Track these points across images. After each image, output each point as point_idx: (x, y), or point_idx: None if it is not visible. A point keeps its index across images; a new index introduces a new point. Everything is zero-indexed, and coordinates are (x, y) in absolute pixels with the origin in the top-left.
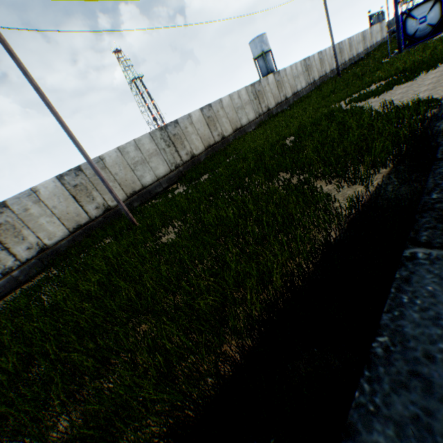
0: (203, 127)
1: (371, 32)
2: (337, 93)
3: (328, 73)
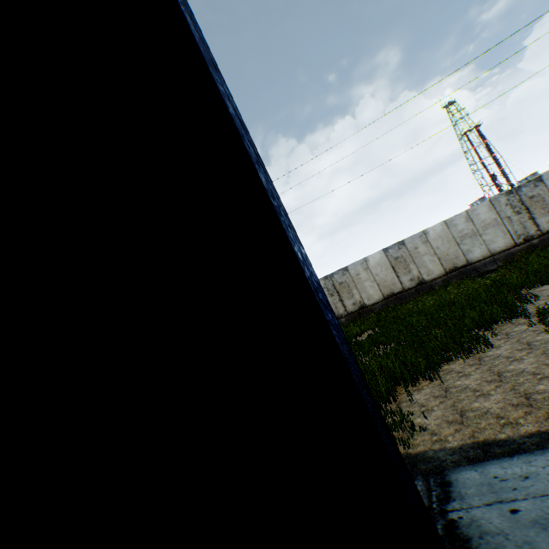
0: (385, 271)
1: None
2: None
3: None
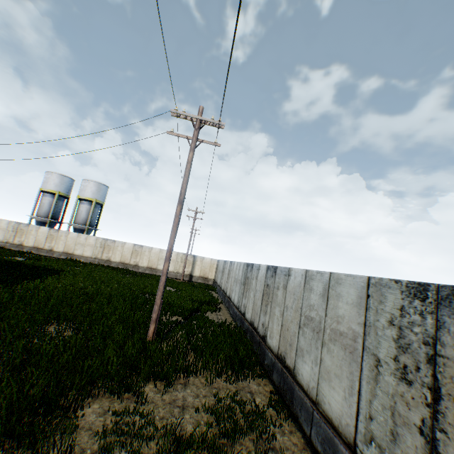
0: None
1: None
2: None
3: None
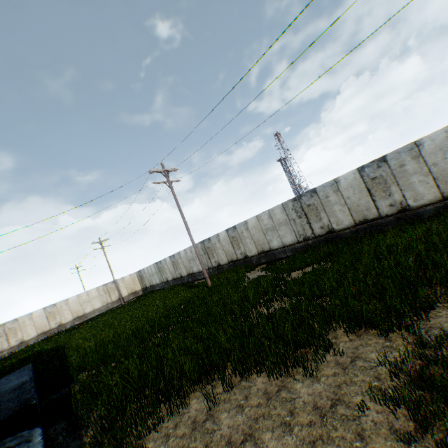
0: (358, 194)
1: None
2: None
3: None
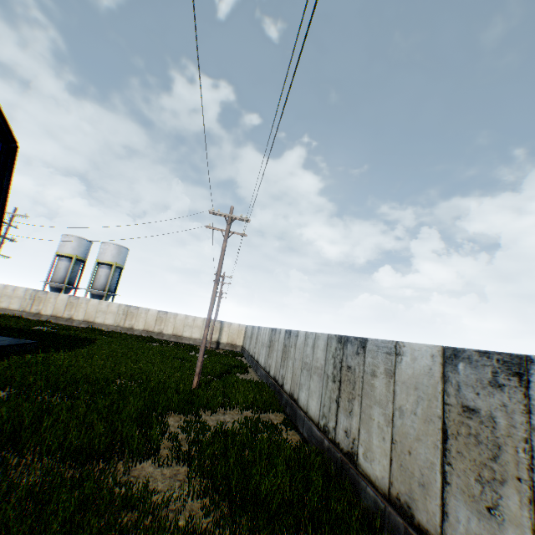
0: (422, 423)
1: None
2: None
3: None
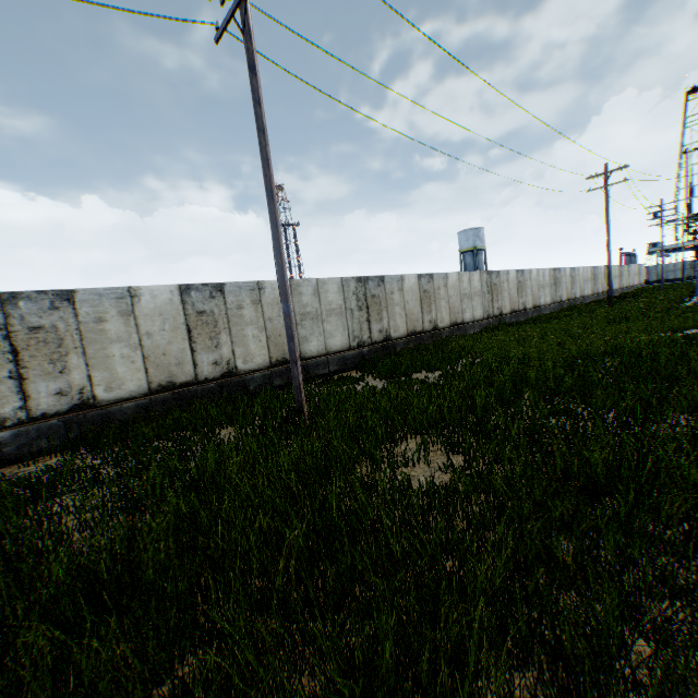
0: (414, 302)
1: (628, 270)
2: (635, 322)
3: (577, 297)
